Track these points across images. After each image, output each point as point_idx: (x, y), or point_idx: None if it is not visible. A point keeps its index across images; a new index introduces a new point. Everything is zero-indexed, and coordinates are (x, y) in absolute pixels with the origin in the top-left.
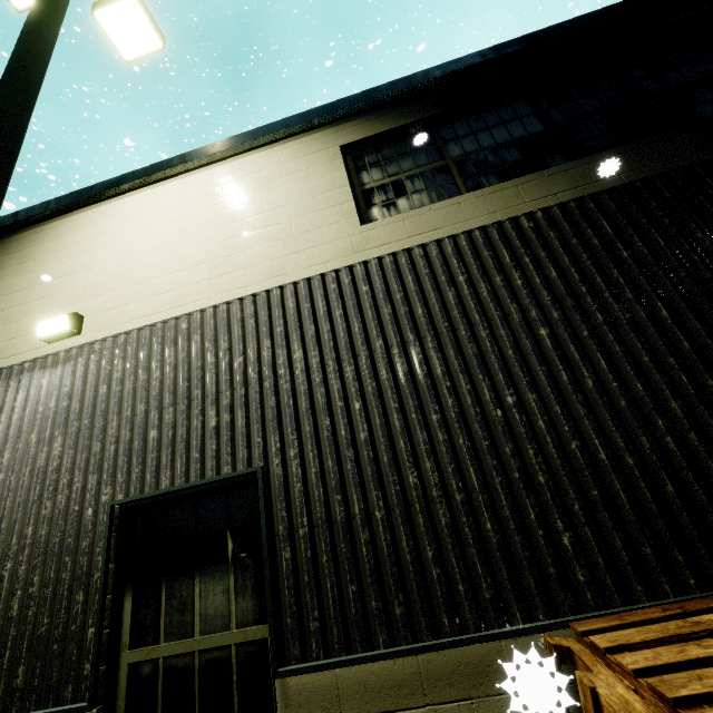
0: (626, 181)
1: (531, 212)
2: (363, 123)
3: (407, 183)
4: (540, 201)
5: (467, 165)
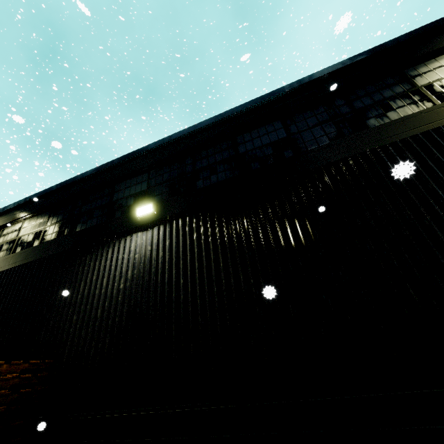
0: (32, 260)
1: (8, 269)
2: (7, 217)
3: (4, 246)
4: (12, 264)
5: (20, 240)
